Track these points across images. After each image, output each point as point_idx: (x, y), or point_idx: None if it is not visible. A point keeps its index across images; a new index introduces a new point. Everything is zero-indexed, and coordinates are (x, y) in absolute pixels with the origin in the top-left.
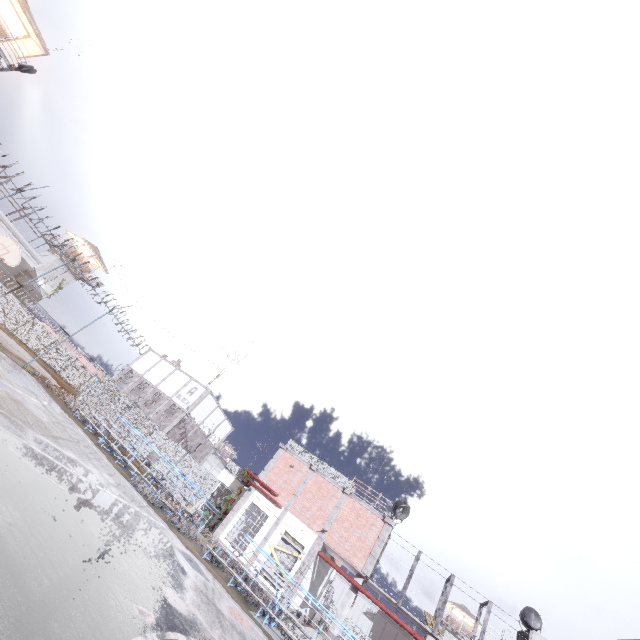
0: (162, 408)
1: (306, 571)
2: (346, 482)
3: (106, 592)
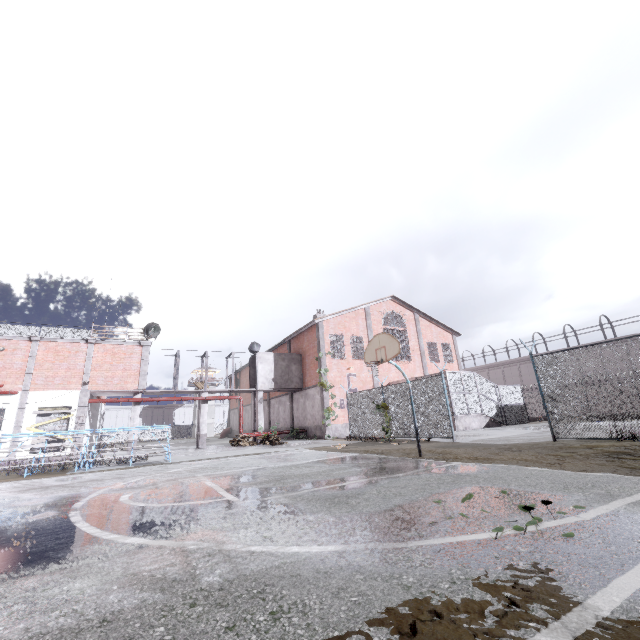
0: None
1: (85, 421)
2: (86, 334)
3: (3, 530)
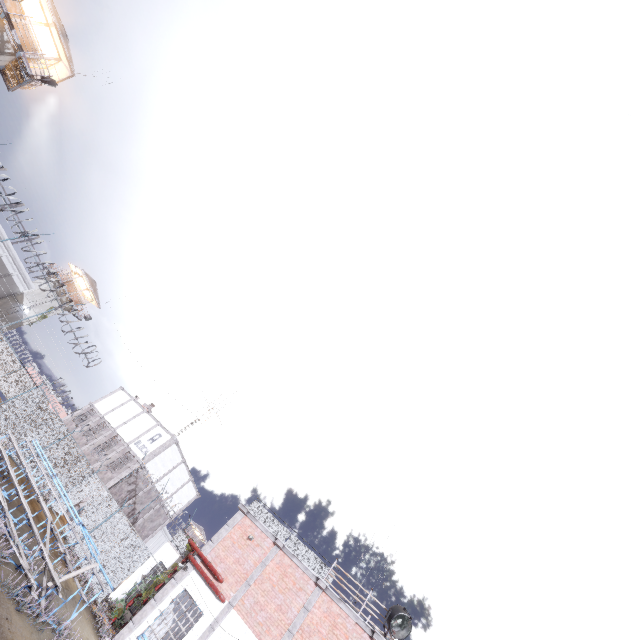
0: (114, 455)
1: None
2: (322, 569)
3: None
